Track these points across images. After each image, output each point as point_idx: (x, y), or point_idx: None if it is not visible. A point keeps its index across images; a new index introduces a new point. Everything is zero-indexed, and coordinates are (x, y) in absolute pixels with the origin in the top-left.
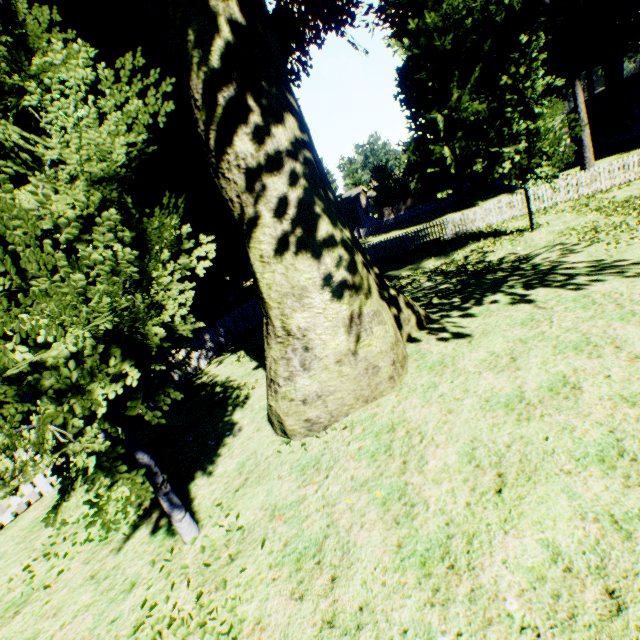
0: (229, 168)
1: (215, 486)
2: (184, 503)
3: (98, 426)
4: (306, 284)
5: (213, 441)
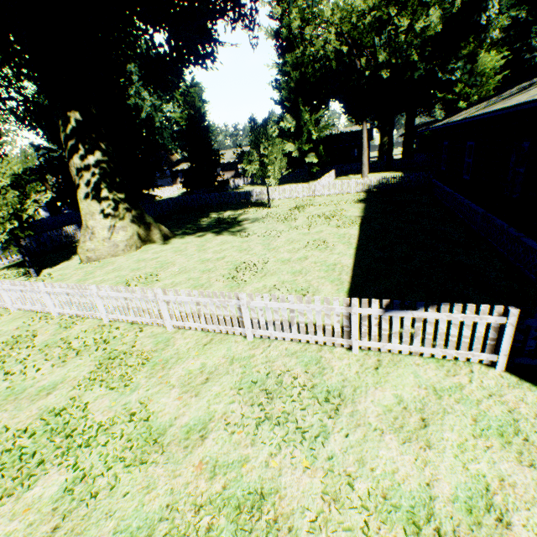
0: (72, 166)
1: (51, 270)
2: (39, 273)
3: (7, 234)
4: (95, 211)
5: (61, 262)
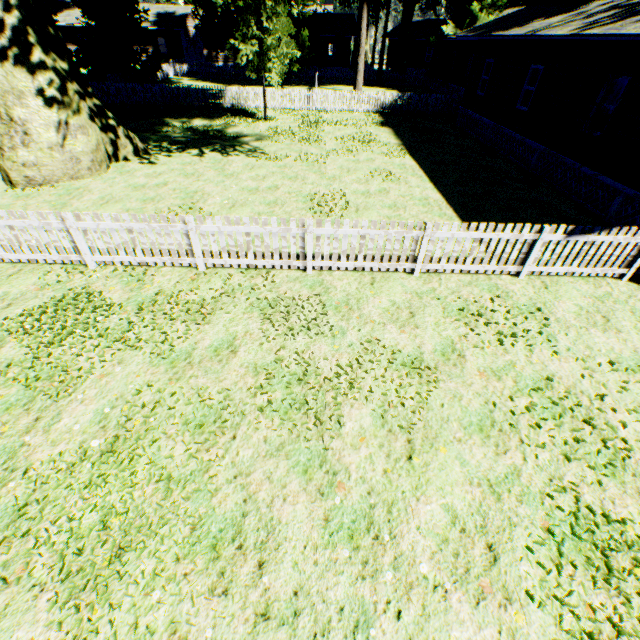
0: None
1: None
2: None
3: None
4: (24, 90)
5: None
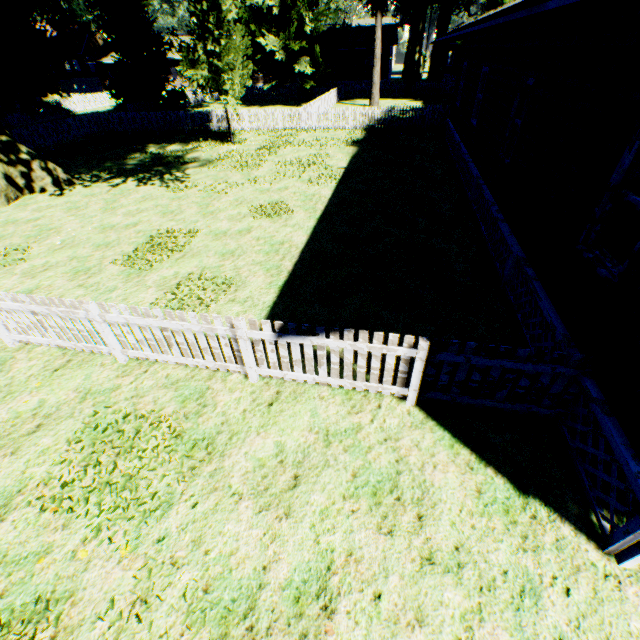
0: None
1: None
2: None
3: None
4: None
5: None
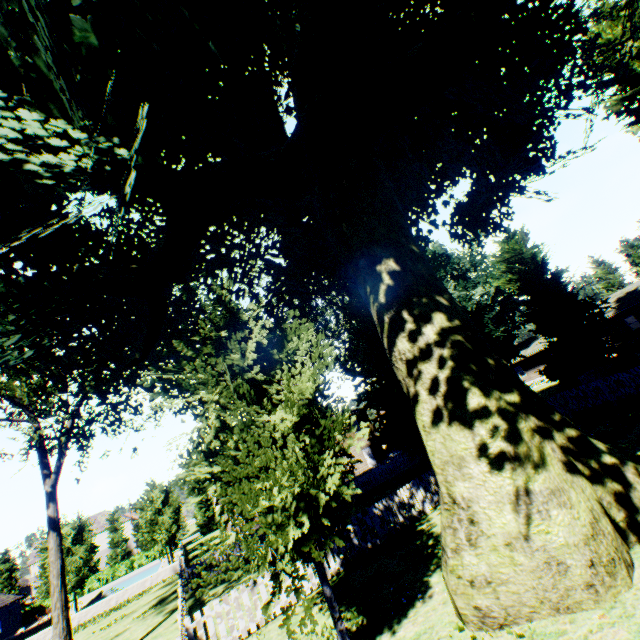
0: (396, 360)
1: None
2: None
3: (289, 554)
4: (462, 453)
5: (406, 599)
